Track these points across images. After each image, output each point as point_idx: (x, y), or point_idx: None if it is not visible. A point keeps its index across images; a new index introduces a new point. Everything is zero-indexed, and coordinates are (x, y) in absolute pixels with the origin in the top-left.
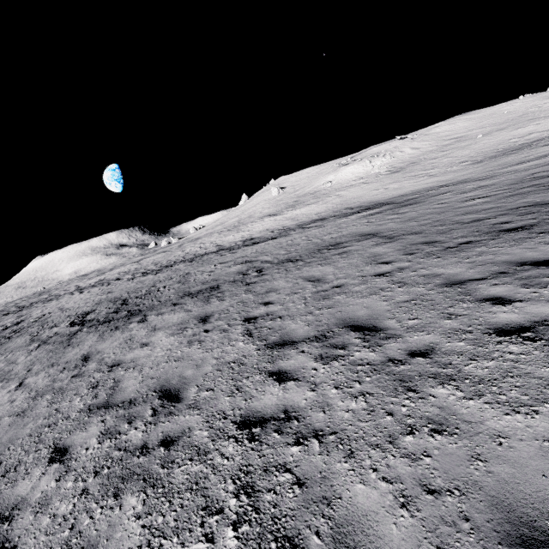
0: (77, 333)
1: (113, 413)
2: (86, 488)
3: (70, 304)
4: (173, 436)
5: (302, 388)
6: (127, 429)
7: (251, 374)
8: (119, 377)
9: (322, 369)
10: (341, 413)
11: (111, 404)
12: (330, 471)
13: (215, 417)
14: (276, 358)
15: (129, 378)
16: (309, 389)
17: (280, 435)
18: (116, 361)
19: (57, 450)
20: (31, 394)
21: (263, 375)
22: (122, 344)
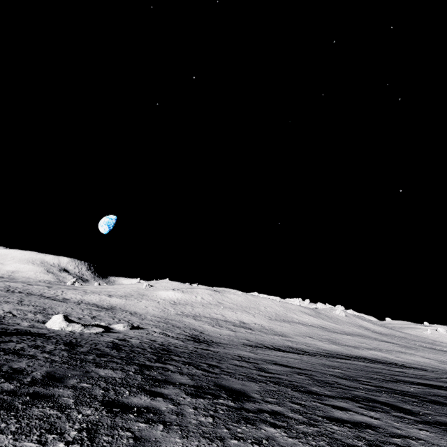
0: None
1: None
2: None
3: None
4: None
5: None
6: None
7: None
8: None
9: None
10: None
11: None
12: None
13: None
14: None
15: None
16: None
17: None
18: None
19: None
20: None
21: None
22: None
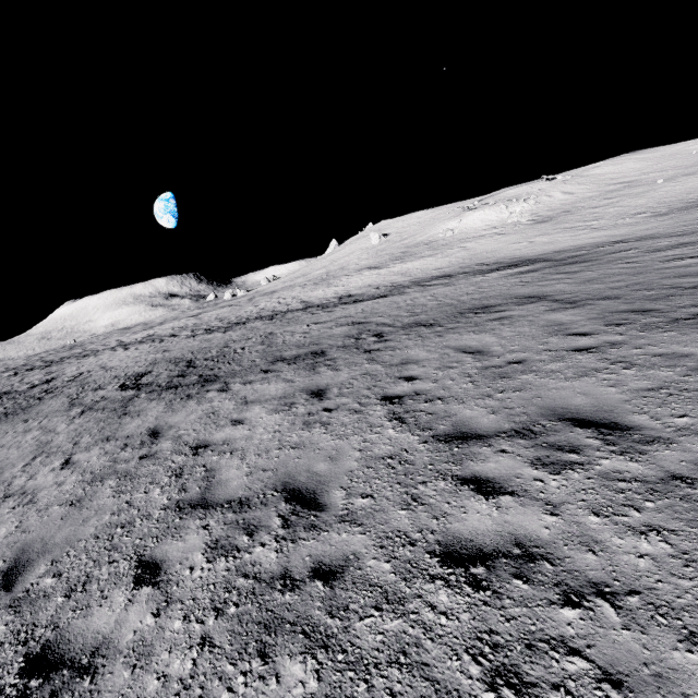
0: (133, 399)
1: (219, 517)
2: (207, 635)
3: (115, 363)
4: (331, 564)
5: (531, 508)
6: (248, 544)
7: (429, 478)
8: (212, 465)
9: (552, 481)
10: (630, 559)
11: (212, 503)
12: (665, 665)
13: (394, 540)
14: (461, 457)
15: (229, 467)
16: (544, 510)
17: (527, 584)
18: (200, 441)
19: (143, 565)
20: (85, 476)
21: (450, 481)
22: (203, 418)
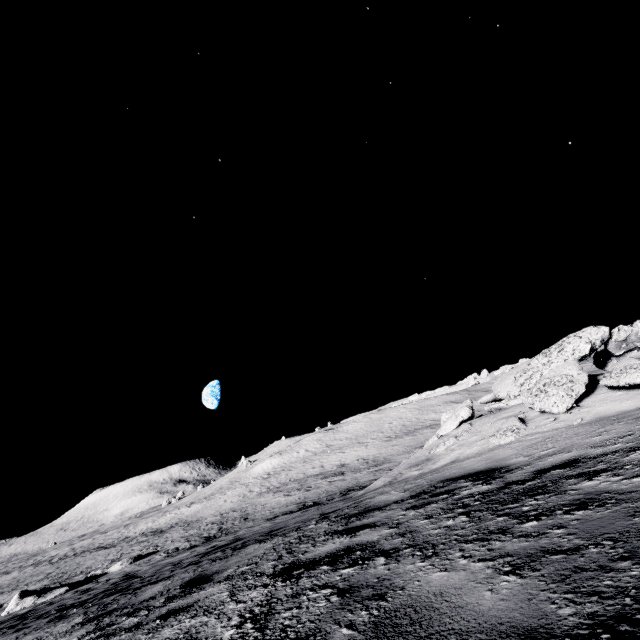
0: None
1: None
2: None
3: None
4: None
5: None
6: None
7: None
8: None
9: None
10: None
11: None
12: None
13: None
14: None
15: None
16: None
17: None
18: None
19: None
20: None
21: None
22: None
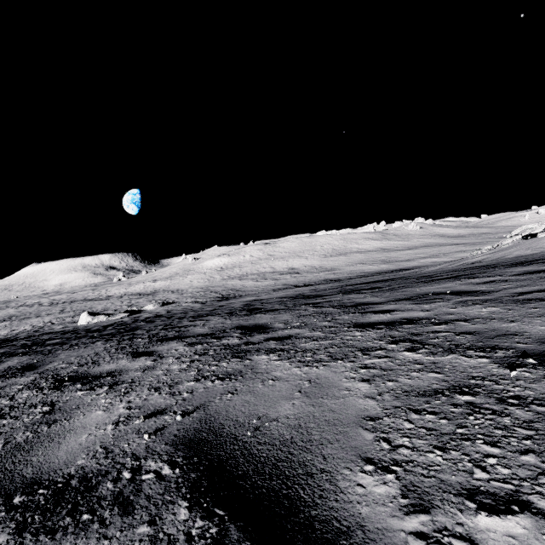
0: None
1: None
2: None
3: None
4: None
5: None
6: None
7: None
8: None
9: None
10: None
11: None
12: None
13: None
14: None
15: None
16: None
17: None
18: None
19: None
20: None
21: None
22: None
